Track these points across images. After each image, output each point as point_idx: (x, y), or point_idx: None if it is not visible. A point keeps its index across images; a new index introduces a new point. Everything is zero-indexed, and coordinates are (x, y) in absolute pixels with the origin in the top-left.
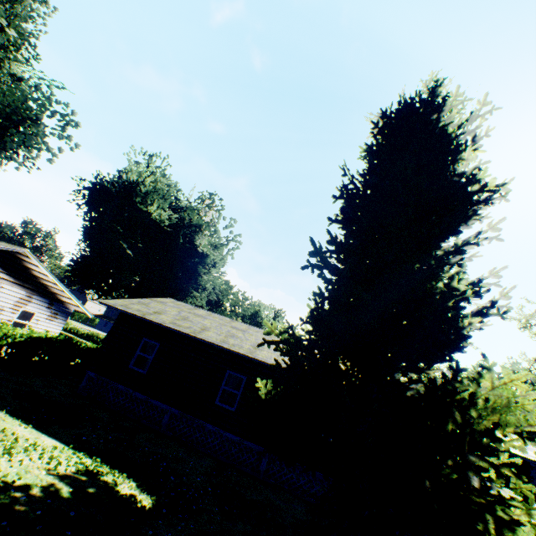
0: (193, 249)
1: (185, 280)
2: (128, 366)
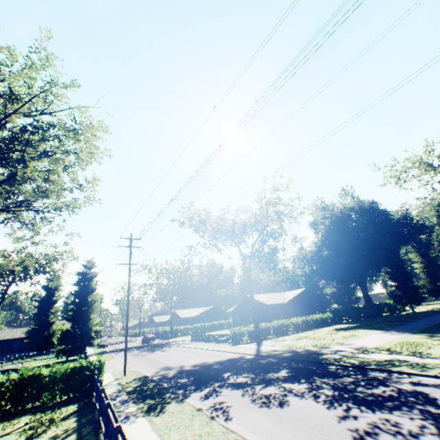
0: None
1: None
2: None
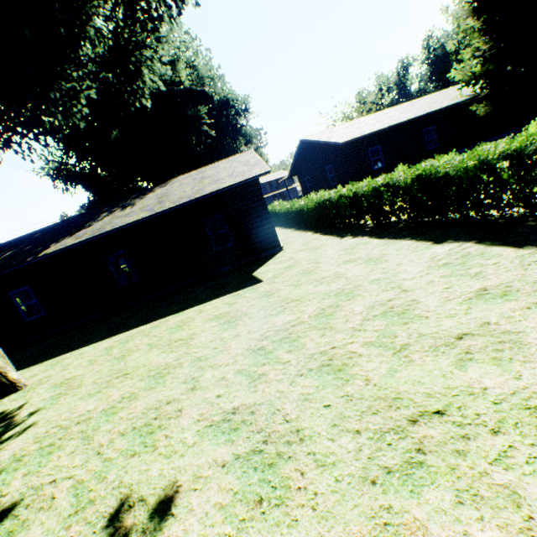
0: (225, 103)
1: (237, 138)
2: (372, 171)
